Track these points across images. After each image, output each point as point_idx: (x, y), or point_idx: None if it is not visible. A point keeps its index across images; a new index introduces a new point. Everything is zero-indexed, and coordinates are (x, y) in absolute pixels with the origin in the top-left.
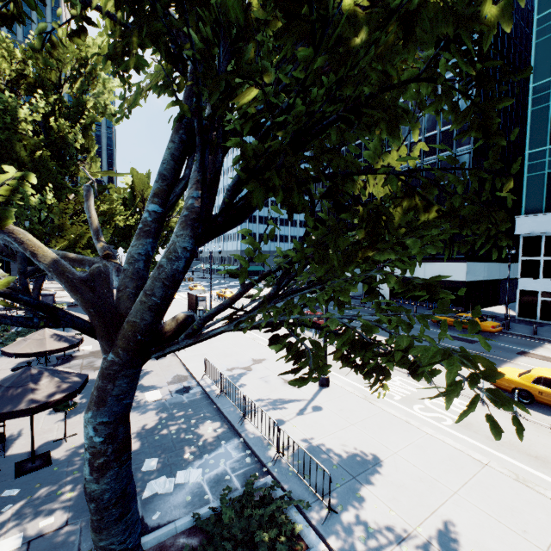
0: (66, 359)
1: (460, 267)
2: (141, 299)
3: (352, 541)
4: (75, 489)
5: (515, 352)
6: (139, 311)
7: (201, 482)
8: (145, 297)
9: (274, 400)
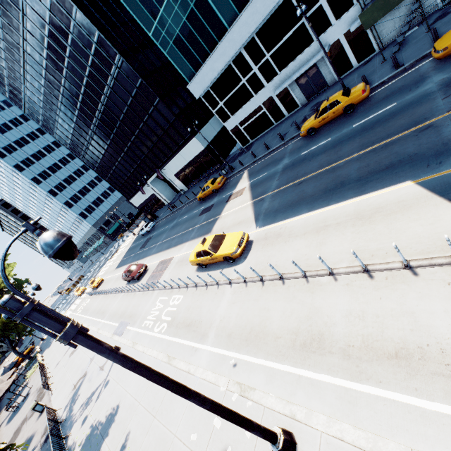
0: None
1: (194, 142)
2: None
3: None
4: None
5: (226, 201)
6: None
7: None
8: None
9: (88, 398)
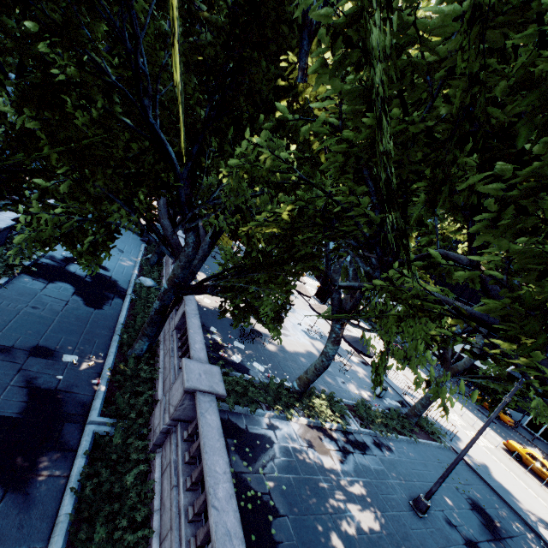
0: (293, 309)
1: None
2: (463, 365)
3: (458, 450)
4: (365, 386)
5: (516, 441)
6: (461, 367)
7: (402, 408)
8: (464, 365)
9: (408, 392)
